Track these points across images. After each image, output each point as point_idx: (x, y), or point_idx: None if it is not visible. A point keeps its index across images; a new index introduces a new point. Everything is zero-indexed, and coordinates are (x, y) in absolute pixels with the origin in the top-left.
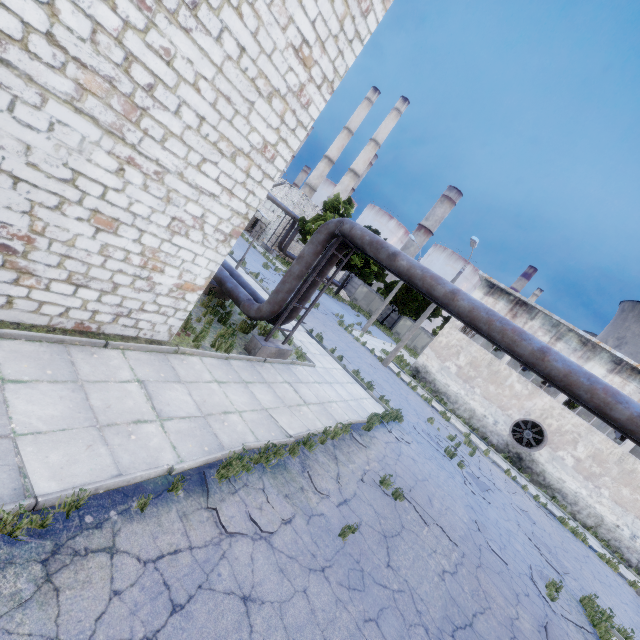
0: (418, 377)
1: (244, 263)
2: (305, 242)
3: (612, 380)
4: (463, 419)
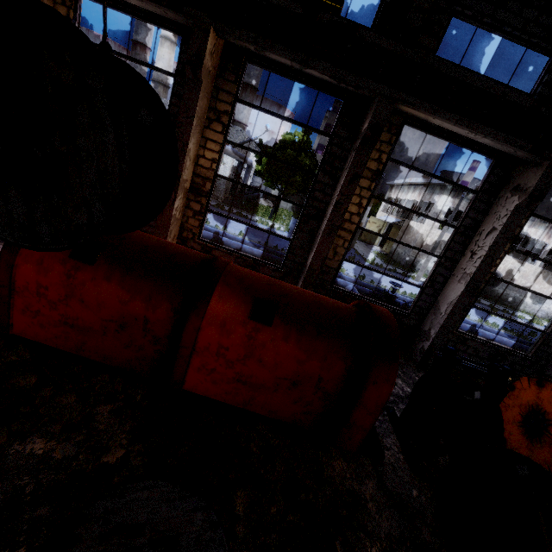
0: (415, 270)
1: (343, 270)
2: (279, 189)
3: (530, 231)
4: None
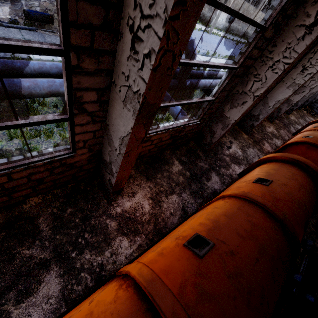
0: (200, 21)
1: (208, 53)
2: None
3: None
4: (215, 28)
